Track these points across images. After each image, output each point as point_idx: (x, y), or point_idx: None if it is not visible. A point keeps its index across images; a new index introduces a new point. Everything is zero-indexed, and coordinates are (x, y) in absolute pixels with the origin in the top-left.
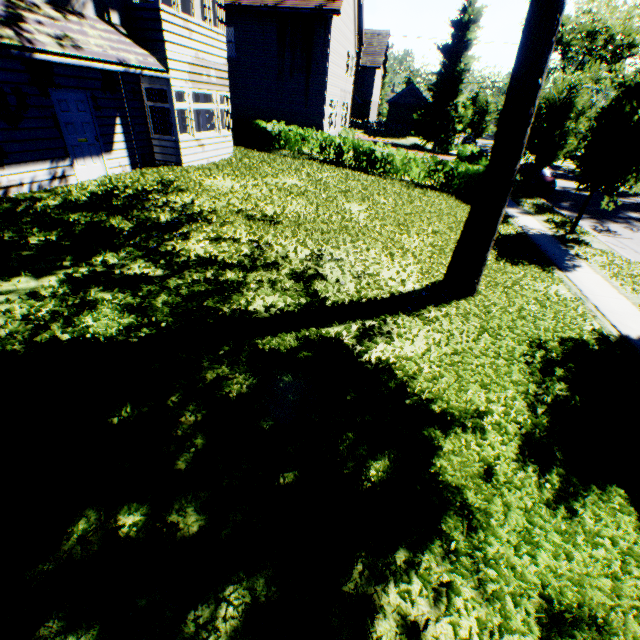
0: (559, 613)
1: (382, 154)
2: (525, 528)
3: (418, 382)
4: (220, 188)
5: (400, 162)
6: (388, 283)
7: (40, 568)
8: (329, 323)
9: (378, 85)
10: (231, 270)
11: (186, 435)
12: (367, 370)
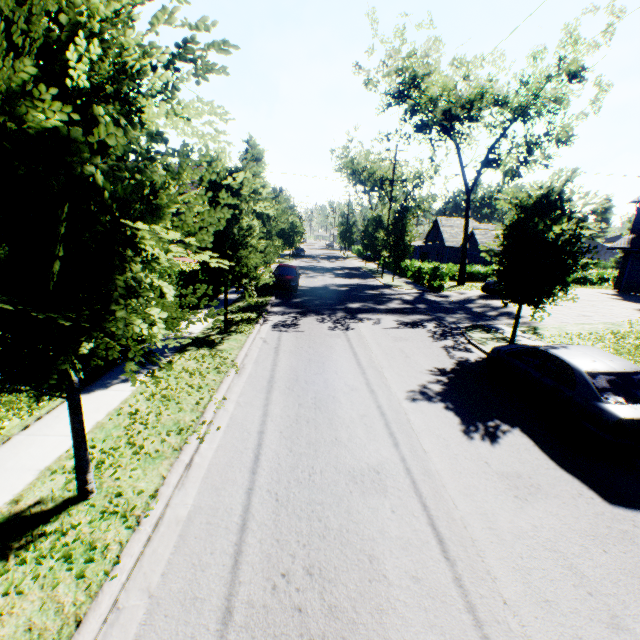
0: None
1: None
2: None
3: None
4: None
5: None
6: None
7: None
8: None
9: None
10: None
11: None
12: None
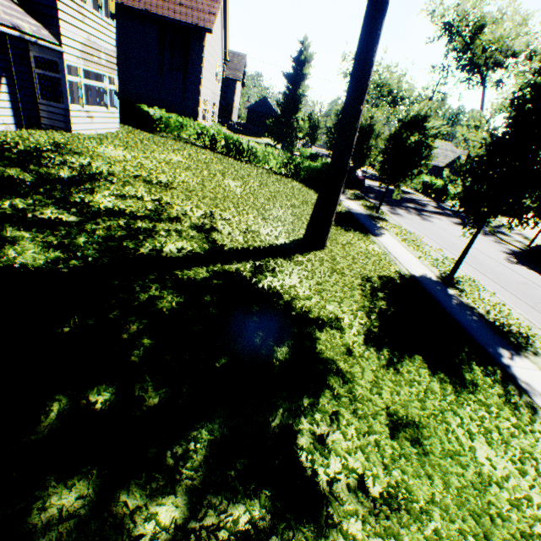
0: (397, 420)
1: (248, 146)
2: (374, 380)
3: (298, 301)
4: (113, 156)
5: (262, 154)
6: (266, 238)
7: (26, 439)
8: (229, 262)
9: (238, 94)
10: (141, 221)
11: (134, 338)
12: (263, 293)
